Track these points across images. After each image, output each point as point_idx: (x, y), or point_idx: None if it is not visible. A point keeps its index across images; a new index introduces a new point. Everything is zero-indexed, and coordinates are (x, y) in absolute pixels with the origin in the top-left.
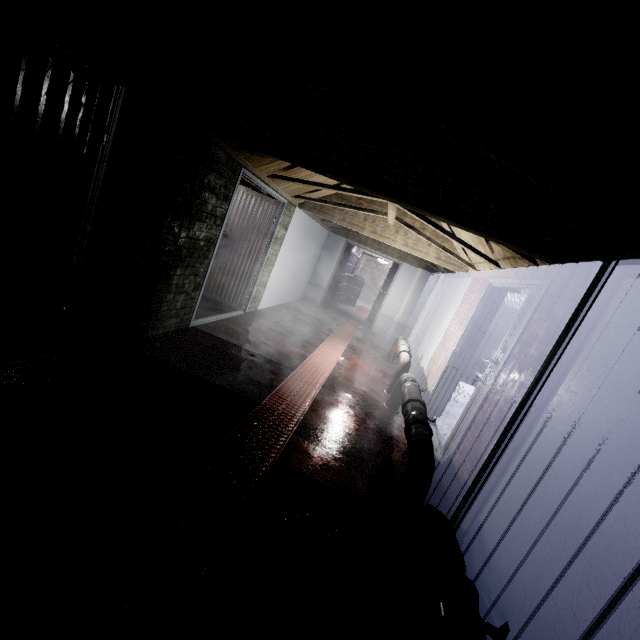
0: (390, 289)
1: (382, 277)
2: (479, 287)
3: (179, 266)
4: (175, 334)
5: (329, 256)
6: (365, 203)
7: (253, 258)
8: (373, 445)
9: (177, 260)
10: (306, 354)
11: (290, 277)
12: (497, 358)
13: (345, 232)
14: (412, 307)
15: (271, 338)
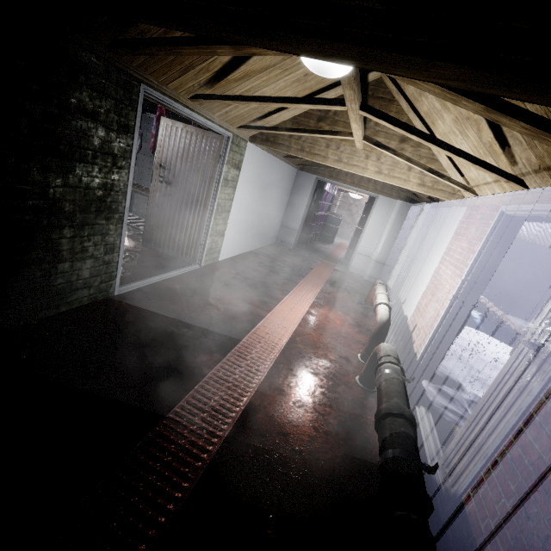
0: (366, 225)
1: (360, 212)
2: (482, 217)
3: (65, 226)
4: (86, 309)
5: (299, 196)
6: (326, 126)
7: (201, 205)
8: (334, 470)
9: (58, 218)
10: (263, 313)
11: (256, 222)
12: (537, 338)
13: (314, 168)
14: (391, 243)
15: (222, 297)
